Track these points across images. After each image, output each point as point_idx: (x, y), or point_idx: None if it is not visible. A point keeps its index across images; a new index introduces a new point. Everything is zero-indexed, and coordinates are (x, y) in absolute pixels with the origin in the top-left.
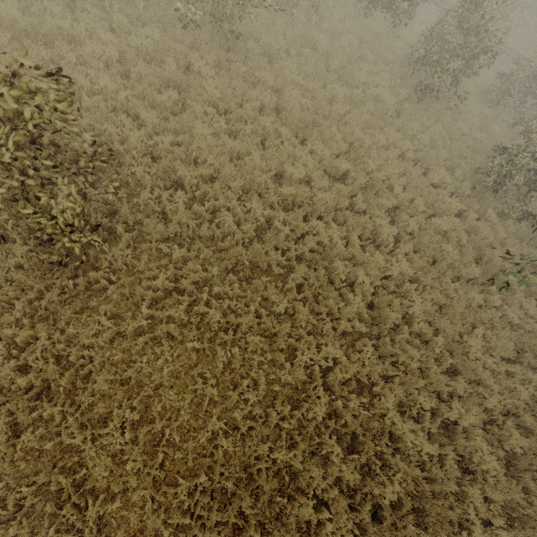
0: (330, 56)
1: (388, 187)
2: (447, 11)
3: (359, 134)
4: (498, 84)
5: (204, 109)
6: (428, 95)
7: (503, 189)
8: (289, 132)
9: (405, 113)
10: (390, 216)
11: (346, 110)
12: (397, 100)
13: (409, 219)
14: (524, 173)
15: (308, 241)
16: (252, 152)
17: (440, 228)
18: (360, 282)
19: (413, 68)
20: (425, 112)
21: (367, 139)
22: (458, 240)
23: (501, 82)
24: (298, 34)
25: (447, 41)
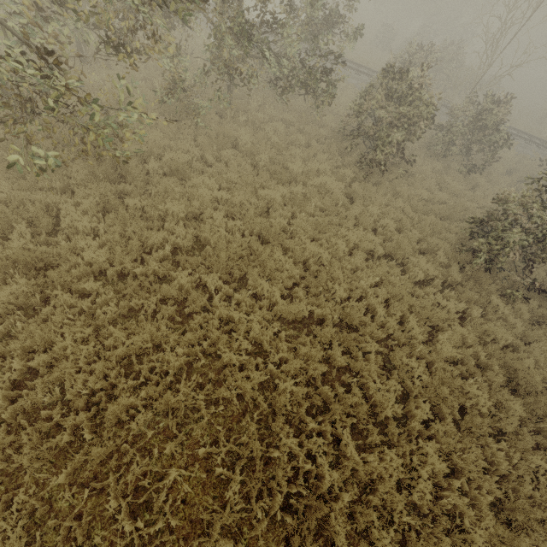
0: (255, 153)
1: (367, 307)
2: (371, 85)
3: (312, 250)
4: (440, 137)
5: (80, 287)
6: (374, 165)
7: (497, 266)
8: (219, 275)
9: (358, 196)
10: (383, 355)
11: (289, 215)
12: (344, 184)
13: (412, 363)
14: (518, 247)
15: (278, 475)
16: (162, 342)
17: (452, 355)
18: (379, 541)
19: (351, 143)
20: (378, 187)
21: (324, 253)
22: (474, 355)
23: (442, 135)
24: (212, 135)
25: (381, 115)
